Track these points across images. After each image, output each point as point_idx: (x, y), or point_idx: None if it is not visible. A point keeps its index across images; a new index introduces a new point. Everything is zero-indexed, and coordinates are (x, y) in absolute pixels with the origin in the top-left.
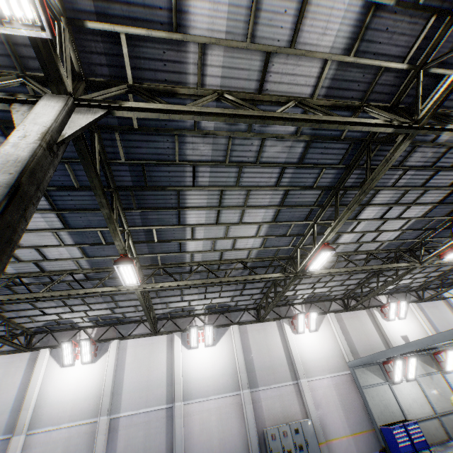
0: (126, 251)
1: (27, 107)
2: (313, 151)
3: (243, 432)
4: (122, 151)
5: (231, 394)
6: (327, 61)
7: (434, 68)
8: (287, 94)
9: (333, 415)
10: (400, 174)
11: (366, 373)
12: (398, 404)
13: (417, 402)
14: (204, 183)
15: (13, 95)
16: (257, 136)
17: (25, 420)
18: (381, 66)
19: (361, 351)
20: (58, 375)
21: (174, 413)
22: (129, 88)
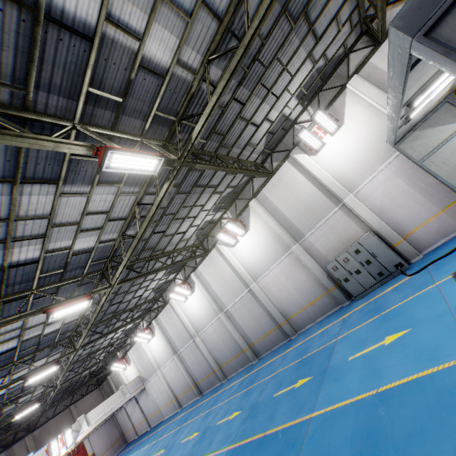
0: (45, 306)
1: None
2: None
3: (311, 275)
4: None
5: (285, 256)
6: None
7: None
8: None
9: (406, 206)
10: None
11: (422, 136)
12: None
13: None
14: None
15: None
16: None
17: (192, 332)
18: None
19: None
20: (187, 307)
21: (253, 292)
22: None
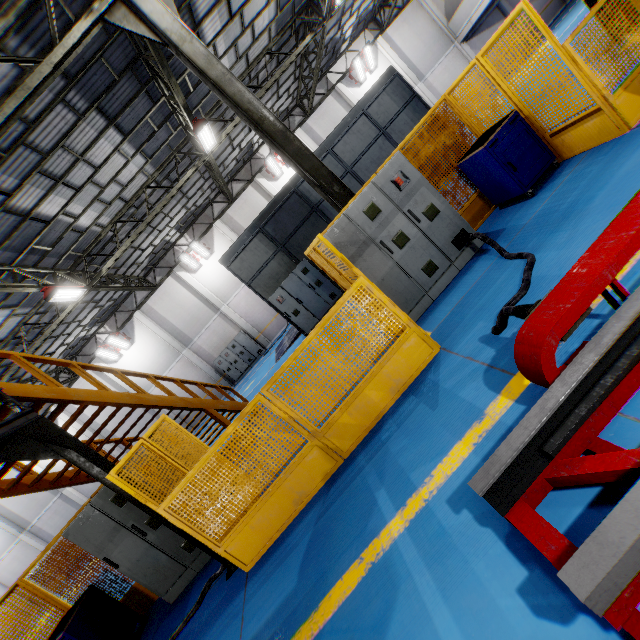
0: None
1: None
2: None
3: (202, 373)
4: None
5: (177, 361)
6: None
7: None
8: None
9: (260, 311)
10: None
11: None
12: None
13: None
14: None
15: None
16: None
17: None
18: None
19: None
20: None
21: None
22: None
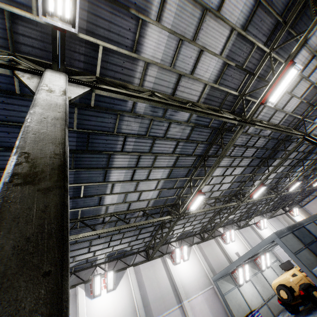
0: None
1: (29, 75)
2: (195, 132)
3: None
4: (76, 121)
5: None
6: (206, 85)
7: (247, 96)
8: (186, 98)
9: None
10: (232, 149)
11: (224, 283)
12: (245, 300)
13: (254, 295)
14: (129, 150)
15: (14, 64)
16: (167, 120)
17: None
18: (228, 92)
19: (216, 268)
20: None
21: None
22: (96, 79)
